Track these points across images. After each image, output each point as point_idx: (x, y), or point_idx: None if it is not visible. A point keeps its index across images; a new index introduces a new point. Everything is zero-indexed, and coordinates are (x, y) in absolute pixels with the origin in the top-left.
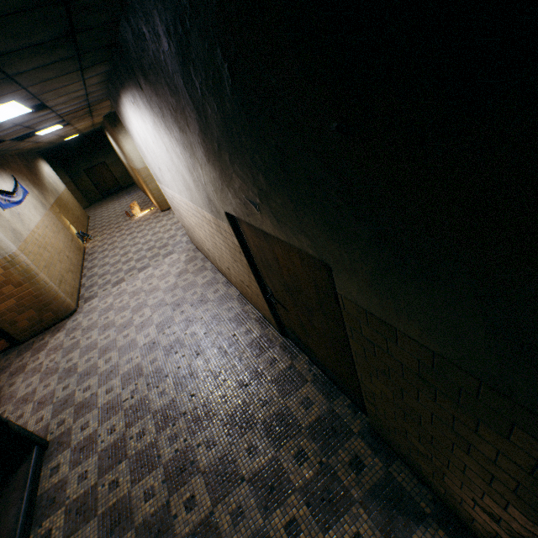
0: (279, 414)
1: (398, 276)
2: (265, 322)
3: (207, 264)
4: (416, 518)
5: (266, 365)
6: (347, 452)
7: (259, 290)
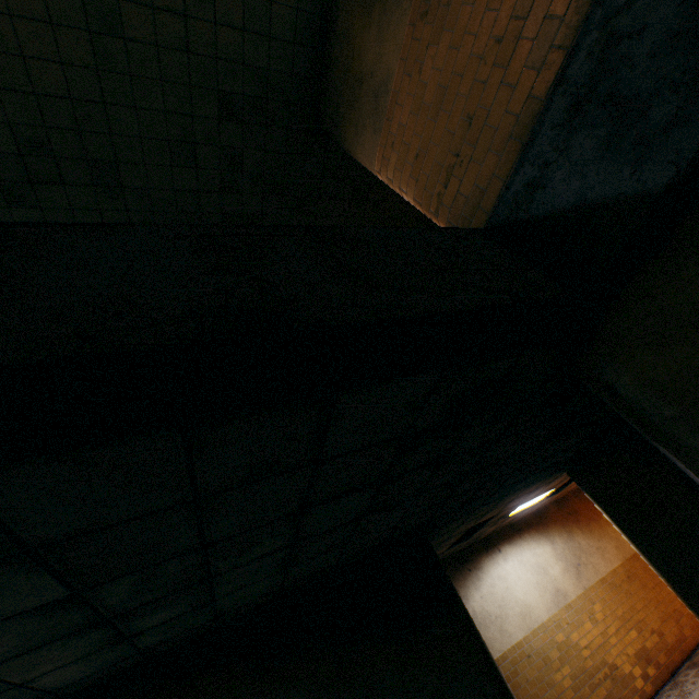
0: None
1: None
2: None
3: None
4: None
5: None
6: None
7: None
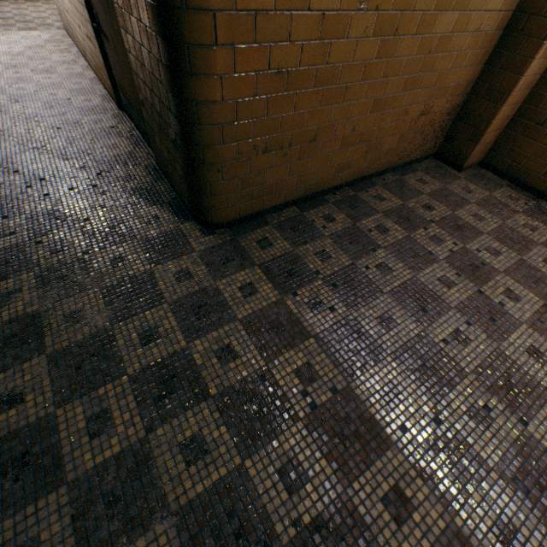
0: (81, 147)
1: None
2: (109, 99)
3: (73, 49)
4: (155, 204)
5: (90, 122)
6: (127, 173)
7: (91, 25)
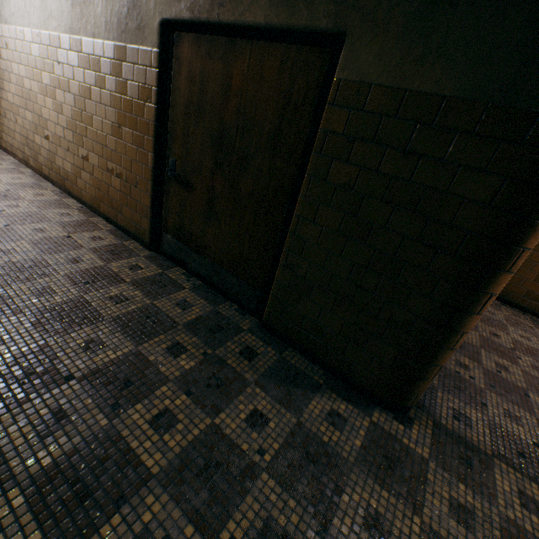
0: (143, 312)
1: (451, 0)
2: (124, 235)
3: (24, 169)
4: (312, 389)
5: (125, 269)
6: (238, 344)
7: (149, 168)
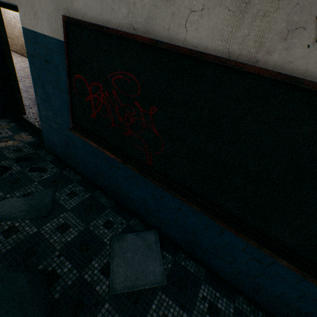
0: None
1: None
2: None
3: (23, 57)
4: None
5: None
6: None
7: None
